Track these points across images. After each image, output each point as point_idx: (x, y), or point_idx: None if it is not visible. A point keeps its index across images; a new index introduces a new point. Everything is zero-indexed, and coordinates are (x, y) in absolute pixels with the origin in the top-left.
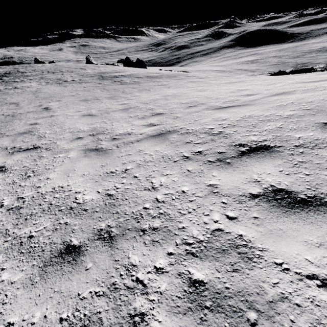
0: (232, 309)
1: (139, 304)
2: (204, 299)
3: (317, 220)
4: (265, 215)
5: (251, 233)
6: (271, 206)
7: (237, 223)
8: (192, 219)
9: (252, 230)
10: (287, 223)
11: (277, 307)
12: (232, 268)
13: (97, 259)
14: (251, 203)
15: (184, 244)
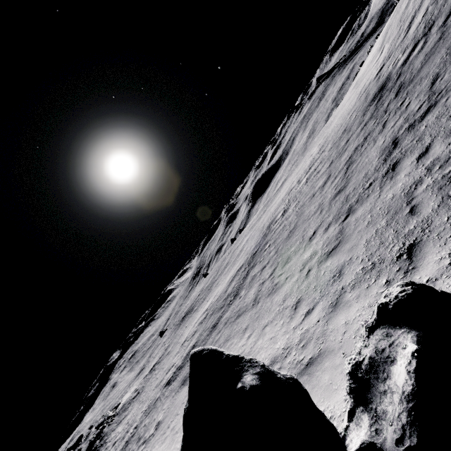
0: None
1: None
2: None
3: None
4: None
5: None
6: None
7: None
8: None
9: None
10: None
11: None
12: None
13: None
14: None
15: None
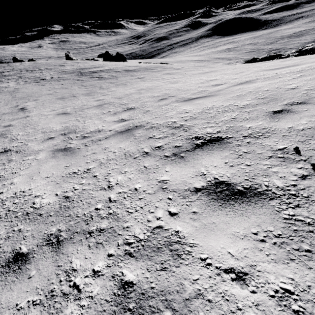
0: (151, 310)
1: (69, 311)
2: (129, 301)
3: (247, 211)
4: (203, 209)
5: (187, 228)
6: (210, 200)
7: (177, 218)
8: (138, 217)
9: (188, 225)
10: (221, 216)
11: (191, 304)
12: (161, 267)
13: (41, 266)
14: (193, 197)
15: (124, 245)
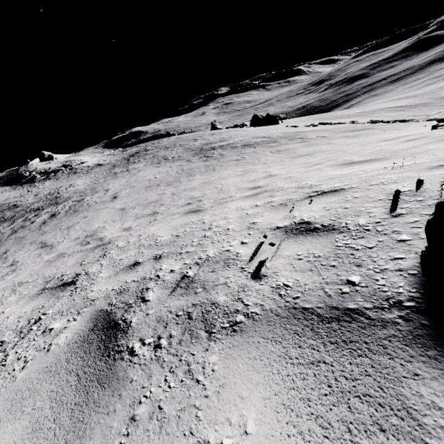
0: None
1: None
2: None
3: None
4: None
5: None
6: None
7: None
8: None
9: None
10: None
11: None
12: None
13: None
14: None
15: None
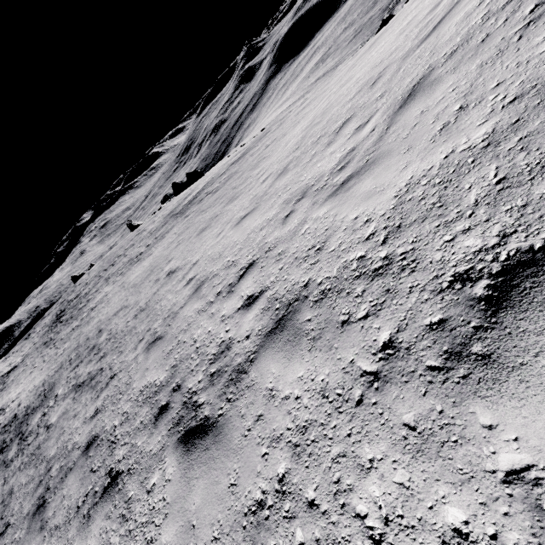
0: None
1: None
2: None
3: None
4: None
5: None
6: None
7: None
8: None
9: None
10: None
11: None
12: None
13: None
14: None
15: None
